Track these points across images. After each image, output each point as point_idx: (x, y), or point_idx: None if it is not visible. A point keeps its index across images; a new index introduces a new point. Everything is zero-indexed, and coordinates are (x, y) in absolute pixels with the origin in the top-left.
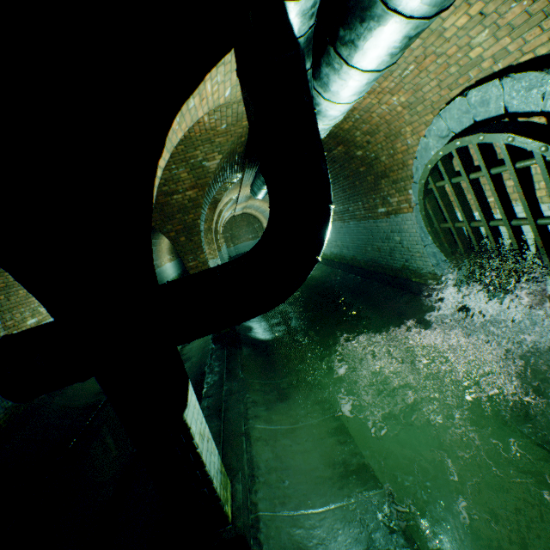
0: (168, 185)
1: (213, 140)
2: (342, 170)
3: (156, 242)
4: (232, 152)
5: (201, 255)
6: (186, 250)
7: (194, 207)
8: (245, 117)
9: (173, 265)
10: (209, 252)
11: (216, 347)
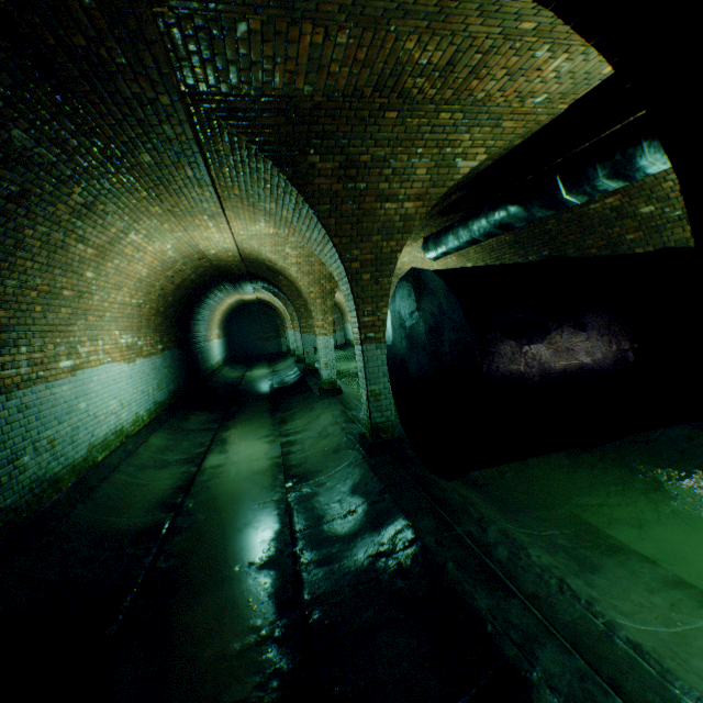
0: (390, 181)
1: (501, 122)
2: (583, 237)
3: (213, 306)
4: (483, 162)
5: (384, 309)
6: (364, 295)
7: (402, 231)
8: (579, 92)
9: (220, 343)
10: (322, 324)
11: (375, 460)
